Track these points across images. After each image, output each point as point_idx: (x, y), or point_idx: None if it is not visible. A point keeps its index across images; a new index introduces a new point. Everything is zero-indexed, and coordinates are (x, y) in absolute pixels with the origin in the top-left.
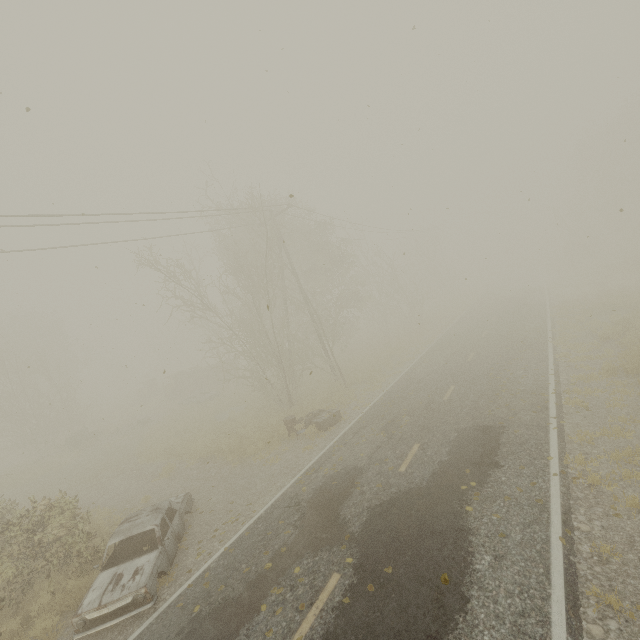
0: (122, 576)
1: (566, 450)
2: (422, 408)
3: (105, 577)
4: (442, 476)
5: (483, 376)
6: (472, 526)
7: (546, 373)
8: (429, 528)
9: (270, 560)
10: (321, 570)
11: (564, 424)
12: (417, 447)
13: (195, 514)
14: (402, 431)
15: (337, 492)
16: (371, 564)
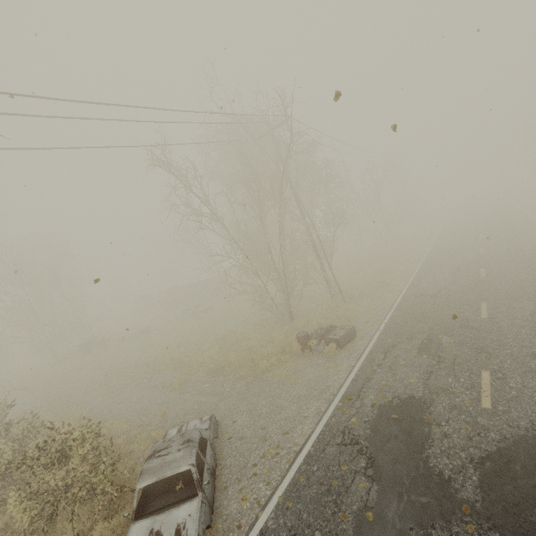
0: None
1: None
2: (459, 327)
3: (139, 534)
4: None
5: (518, 292)
6: None
7: None
8: None
9: (356, 531)
10: None
11: None
12: (488, 375)
13: (222, 439)
14: (450, 353)
15: (405, 430)
16: None
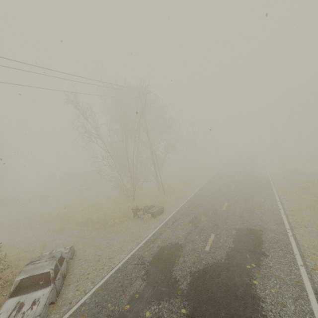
0: (23, 305)
1: (301, 250)
2: (211, 212)
3: (10, 304)
4: (233, 257)
5: (242, 199)
6: (260, 295)
7: (276, 203)
8: (233, 293)
9: (128, 303)
10: (164, 316)
11: (295, 234)
12: (213, 236)
13: (75, 260)
14: (202, 225)
15: (168, 258)
16: (199, 316)
